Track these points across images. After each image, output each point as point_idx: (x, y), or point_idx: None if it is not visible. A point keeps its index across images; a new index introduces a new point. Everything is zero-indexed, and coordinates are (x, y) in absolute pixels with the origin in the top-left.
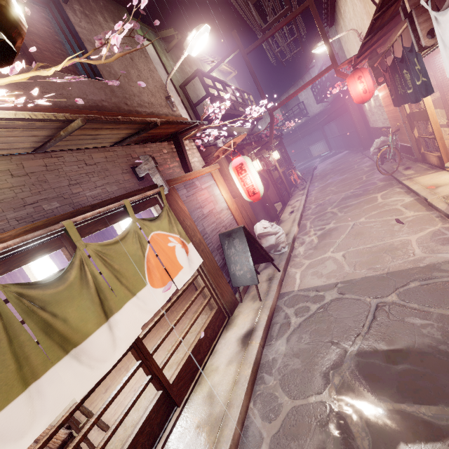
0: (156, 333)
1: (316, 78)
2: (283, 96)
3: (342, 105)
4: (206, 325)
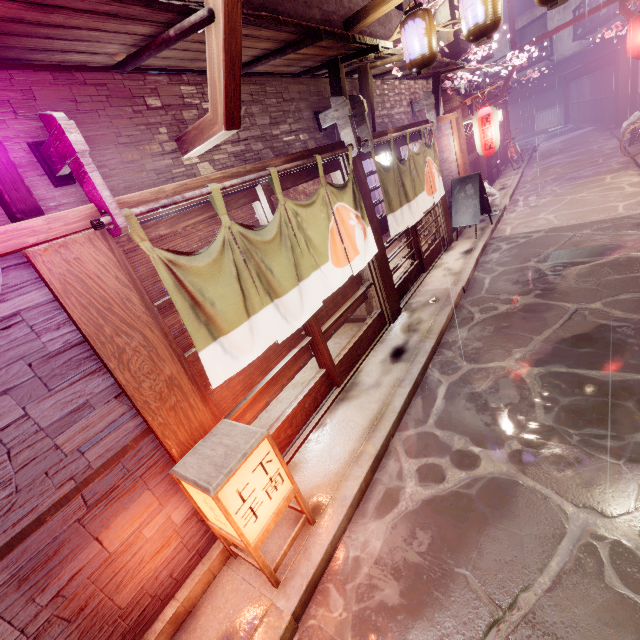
0: None
1: (591, 12)
2: (523, 16)
3: (612, 52)
4: (437, 242)
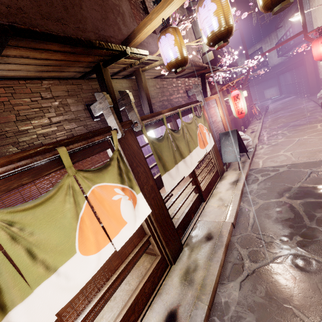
0: None
1: (288, 40)
2: (250, 49)
3: (300, 60)
4: (213, 175)
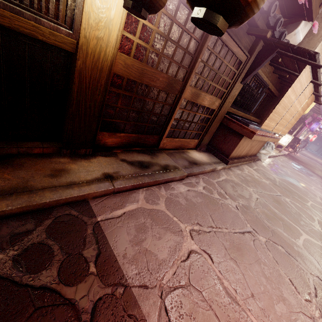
0: None
1: None
2: None
3: None
4: None
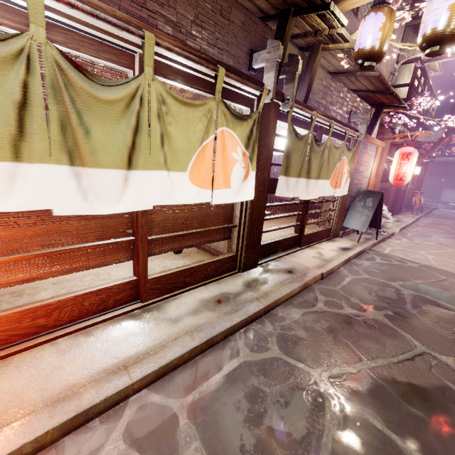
0: (268, 222)
1: None
2: None
3: None
4: (323, 229)
